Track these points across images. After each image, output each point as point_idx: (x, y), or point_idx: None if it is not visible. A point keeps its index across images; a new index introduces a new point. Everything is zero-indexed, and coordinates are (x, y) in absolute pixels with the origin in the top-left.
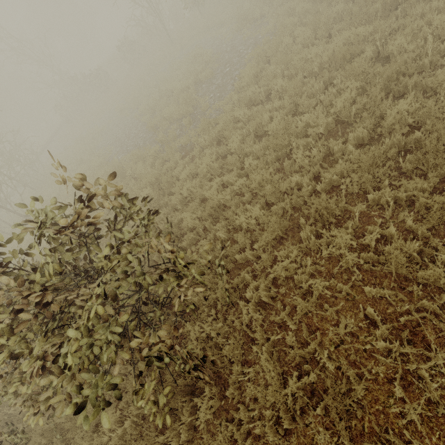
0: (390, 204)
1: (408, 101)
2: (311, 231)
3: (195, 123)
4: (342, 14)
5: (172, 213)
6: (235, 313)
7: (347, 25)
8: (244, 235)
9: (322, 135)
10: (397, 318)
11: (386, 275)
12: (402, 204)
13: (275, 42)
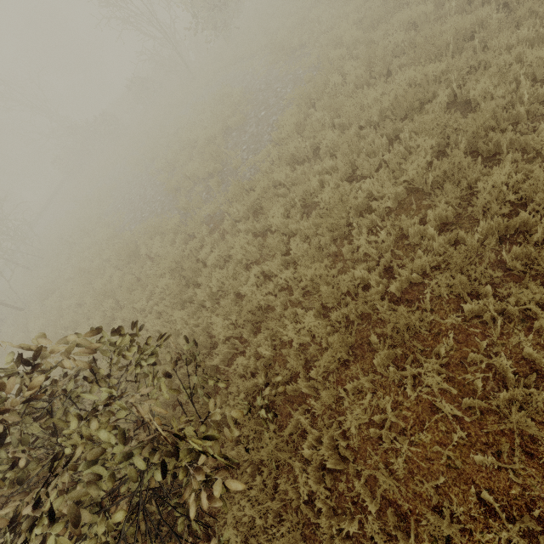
0: (496, 318)
1: (506, 170)
2: (388, 355)
3: (225, 184)
4: (402, 45)
5: (198, 314)
6: (289, 474)
7: (410, 60)
8: (295, 353)
9: (391, 207)
10: (527, 505)
11: (503, 431)
12: (513, 318)
13: (320, 82)
